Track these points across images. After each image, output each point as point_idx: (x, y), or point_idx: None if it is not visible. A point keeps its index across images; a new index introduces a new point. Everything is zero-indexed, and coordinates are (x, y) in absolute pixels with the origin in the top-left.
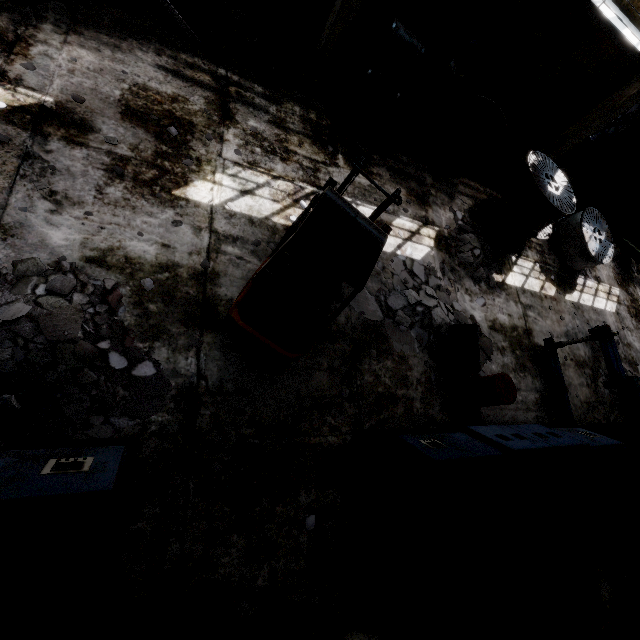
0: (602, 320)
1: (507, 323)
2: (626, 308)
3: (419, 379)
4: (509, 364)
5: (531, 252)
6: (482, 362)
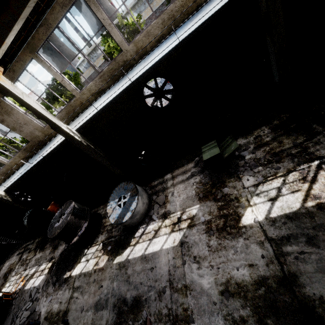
0: (150, 266)
1: (56, 310)
2: (203, 226)
3: None
4: None
5: (101, 236)
6: None
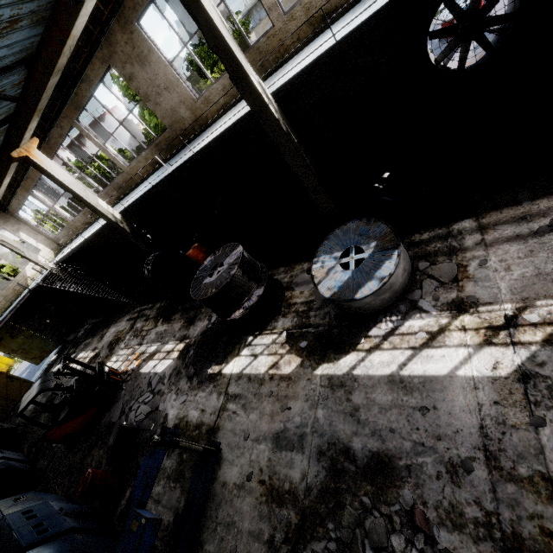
0: (417, 403)
1: (194, 420)
2: None
3: (106, 466)
4: (168, 468)
5: (284, 319)
6: None
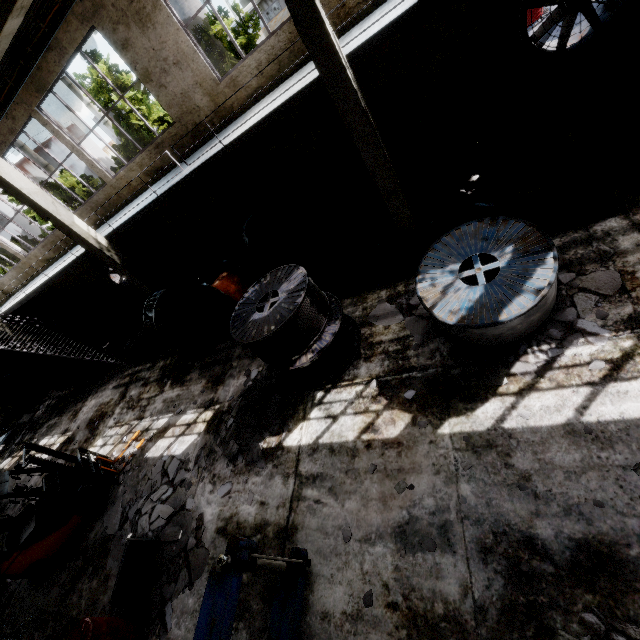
0: (627, 460)
1: (251, 519)
2: None
3: (105, 606)
4: None
5: (368, 364)
6: (179, 590)
